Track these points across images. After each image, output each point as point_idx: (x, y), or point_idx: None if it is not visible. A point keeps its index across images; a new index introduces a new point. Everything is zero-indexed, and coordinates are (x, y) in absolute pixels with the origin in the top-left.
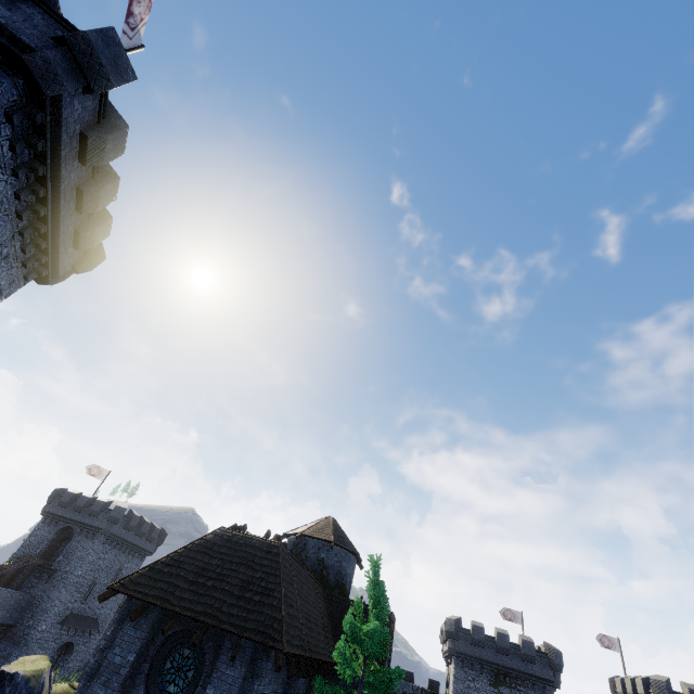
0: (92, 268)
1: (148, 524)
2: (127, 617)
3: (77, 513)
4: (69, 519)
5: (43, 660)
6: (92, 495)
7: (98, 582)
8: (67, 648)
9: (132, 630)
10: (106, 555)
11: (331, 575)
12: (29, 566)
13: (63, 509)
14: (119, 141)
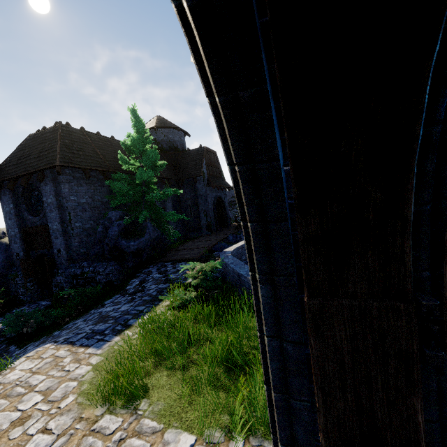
0: None
1: None
2: (0, 194)
3: None
4: None
5: None
6: None
7: None
8: None
9: (5, 197)
10: None
11: (164, 145)
12: None
13: None
14: None
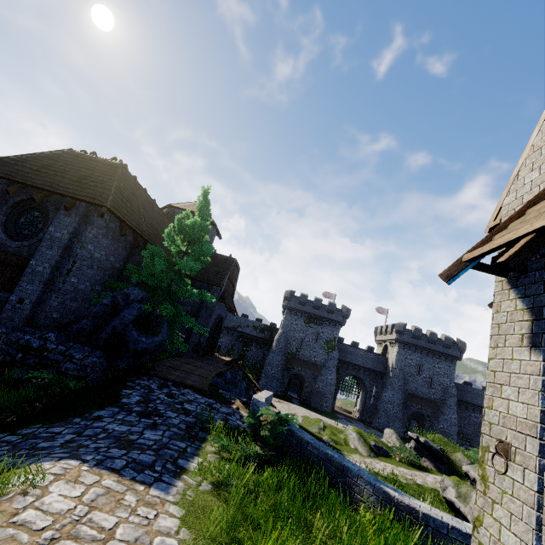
0: None
1: None
2: None
3: None
4: None
5: None
6: None
7: None
8: None
9: None
10: None
11: None
12: None
13: None
14: None
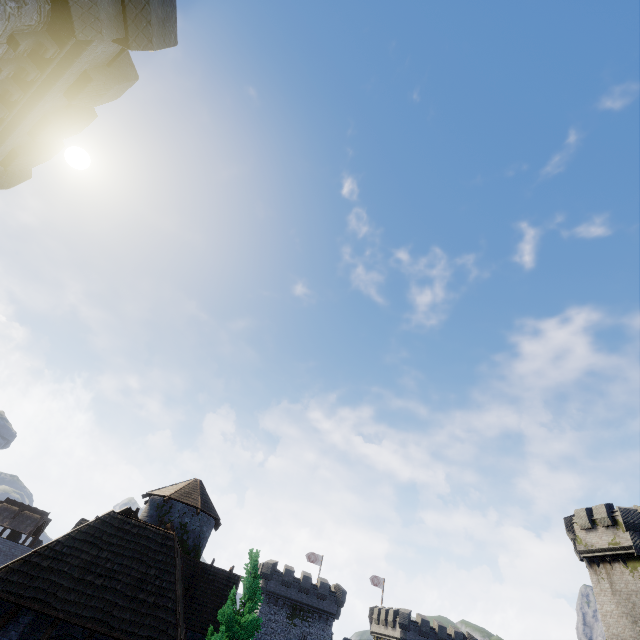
0: (10, 186)
1: None
2: None
3: None
4: None
5: None
6: None
7: None
8: None
9: None
10: None
11: (191, 539)
12: None
13: None
14: (121, 89)
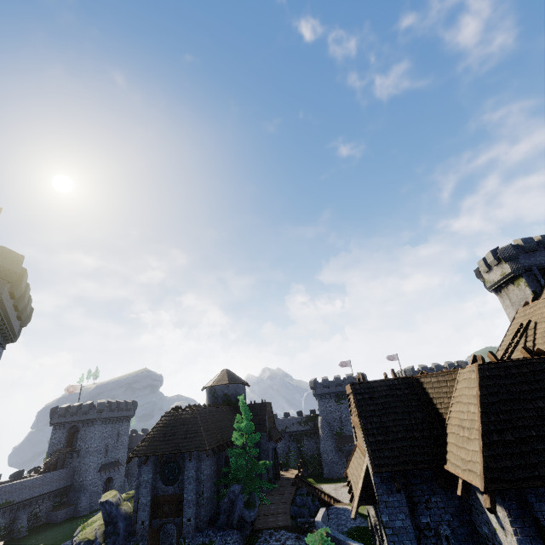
0: (30, 319)
1: (122, 403)
2: (142, 464)
3: (74, 416)
4: (71, 422)
5: (114, 491)
6: (78, 402)
7: (109, 444)
8: (109, 480)
9: (146, 467)
10: (106, 430)
11: (232, 398)
12: (61, 454)
13: (63, 418)
14: (25, 278)
